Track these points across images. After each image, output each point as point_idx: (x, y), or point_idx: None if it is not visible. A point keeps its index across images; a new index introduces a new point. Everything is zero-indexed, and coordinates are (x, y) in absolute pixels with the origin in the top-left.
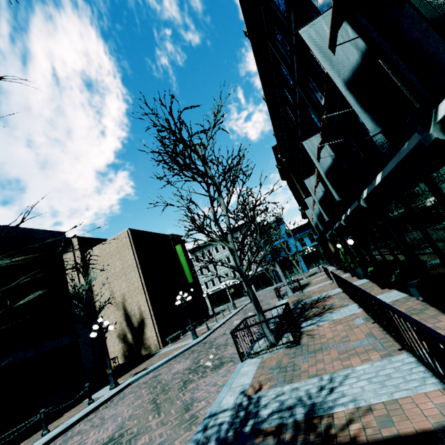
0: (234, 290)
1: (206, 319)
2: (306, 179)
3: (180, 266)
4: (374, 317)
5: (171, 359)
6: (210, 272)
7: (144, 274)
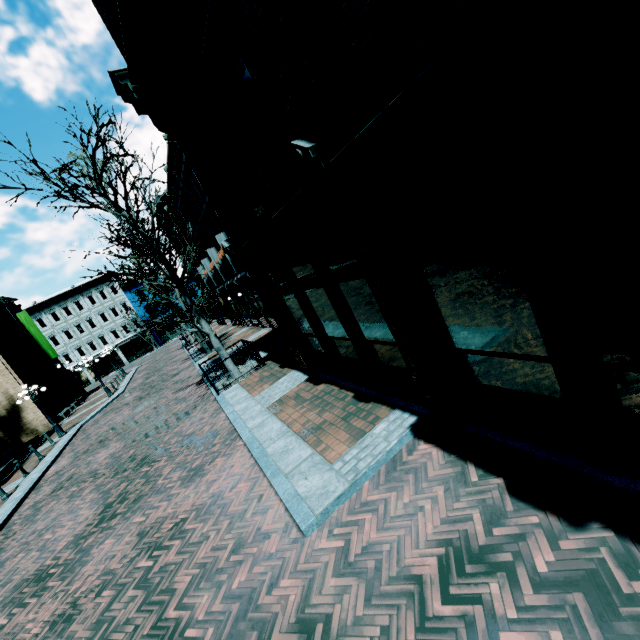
0: (96, 368)
1: (81, 399)
2: (208, 250)
3: (32, 340)
4: (255, 326)
5: (105, 407)
6: None
7: (1, 351)
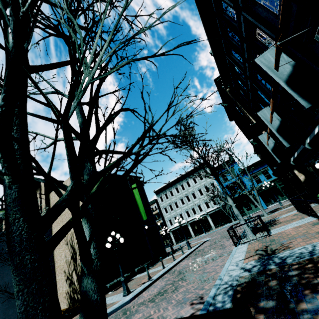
0: (195, 227)
1: (162, 257)
2: (257, 57)
3: (135, 204)
4: None
5: None
6: (173, 210)
7: None
